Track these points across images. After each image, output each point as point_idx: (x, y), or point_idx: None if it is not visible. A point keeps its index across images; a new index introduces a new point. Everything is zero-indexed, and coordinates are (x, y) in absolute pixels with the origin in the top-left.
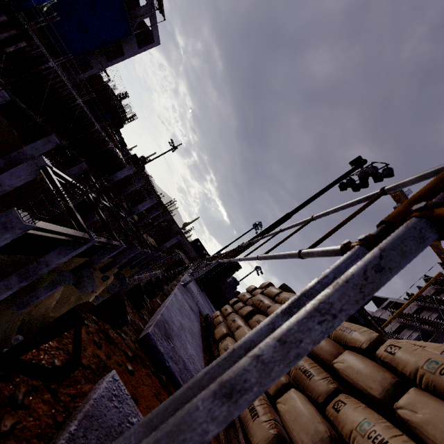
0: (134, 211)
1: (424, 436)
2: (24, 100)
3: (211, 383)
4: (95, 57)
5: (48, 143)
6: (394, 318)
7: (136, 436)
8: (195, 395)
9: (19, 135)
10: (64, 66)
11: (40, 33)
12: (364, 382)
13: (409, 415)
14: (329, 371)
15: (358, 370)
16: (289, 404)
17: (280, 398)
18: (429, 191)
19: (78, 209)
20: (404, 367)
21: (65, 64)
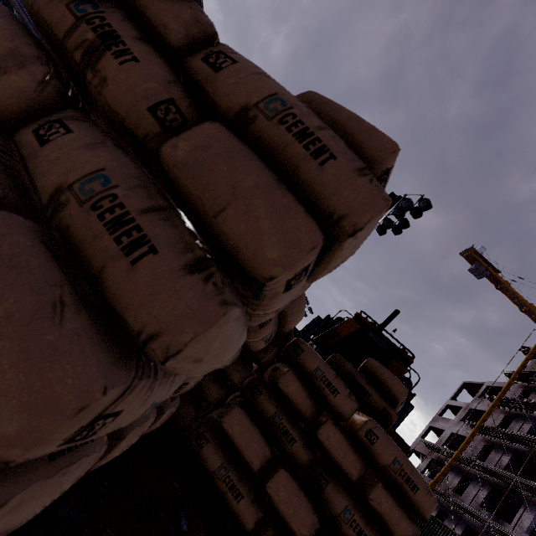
0: None
1: None
2: None
3: None
4: None
5: None
6: (494, 407)
7: None
8: None
9: None
10: None
11: None
12: None
13: None
14: None
15: None
16: None
17: None
18: None
19: None
20: None
21: None
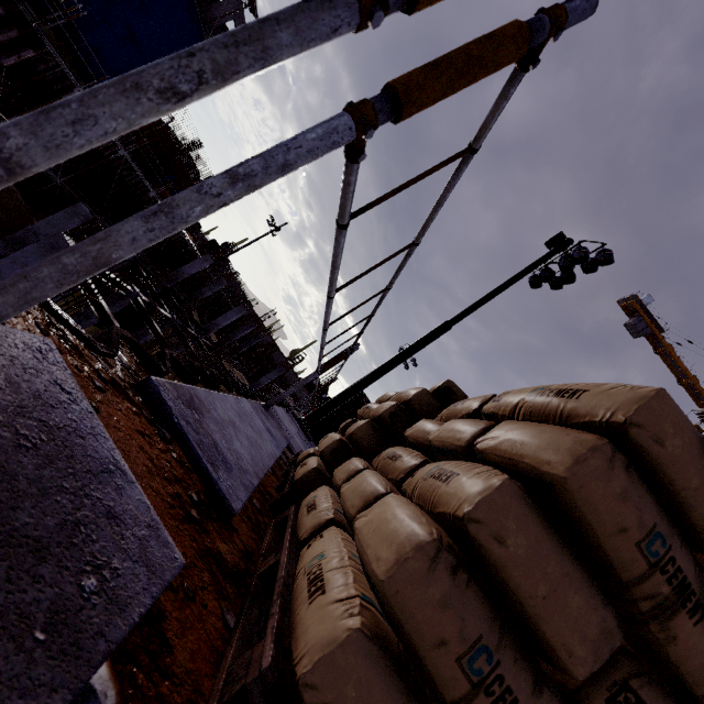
0: (210, 328)
1: (496, 456)
2: None
3: (107, 234)
4: None
5: (73, 217)
6: None
7: (2, 282)
8: (85, 245)
9: (28, 206)
10: None
11: (61, 43)
12: (454, 437)
13: (488, 443)
14: (427, 455)
15: (451, 429)
16: (354, 481)
17: (347, 482)
18: (447, 53)
19: (123, 322)
20: (505, 408)
21: None
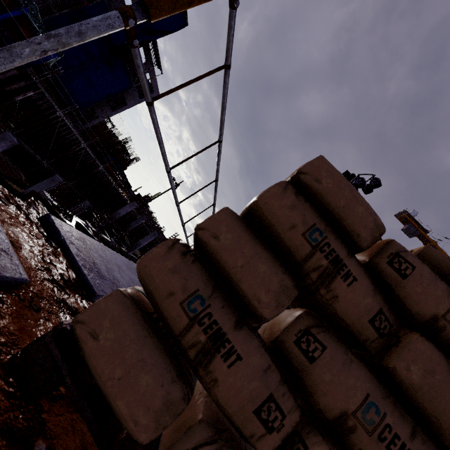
0: (136, 246)
1: None
2: (33, 147)
3: None
4: (100, 108)
5: (52, 183)
6: None
7: None
8: None
9: (27, 179)
10: (72, 117)
11: (51, 90)
12: None
13: None
14: None
15: None
16: None
17: None
18: None
19: None
20: None
21: (73, 115)
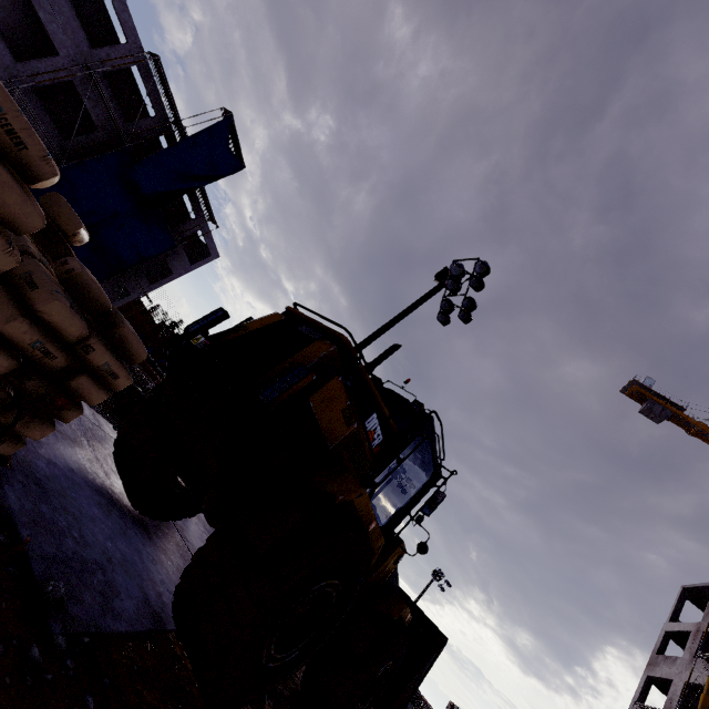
0: None
1: None
2: None
3: None
4: (133, 280)
5: None
6: None
7: None
8: None
9: None
10: None
11: None
12: None
13: None
14: None
15: None
16: None
17: None
18: None
19: None
20: None
21: None
